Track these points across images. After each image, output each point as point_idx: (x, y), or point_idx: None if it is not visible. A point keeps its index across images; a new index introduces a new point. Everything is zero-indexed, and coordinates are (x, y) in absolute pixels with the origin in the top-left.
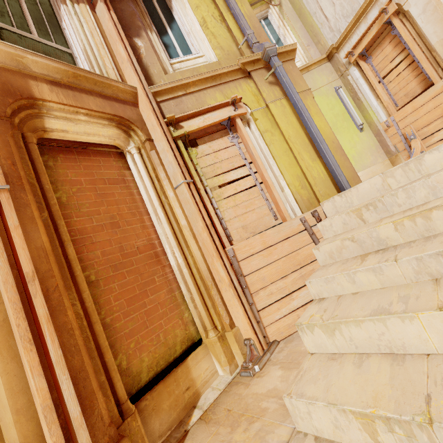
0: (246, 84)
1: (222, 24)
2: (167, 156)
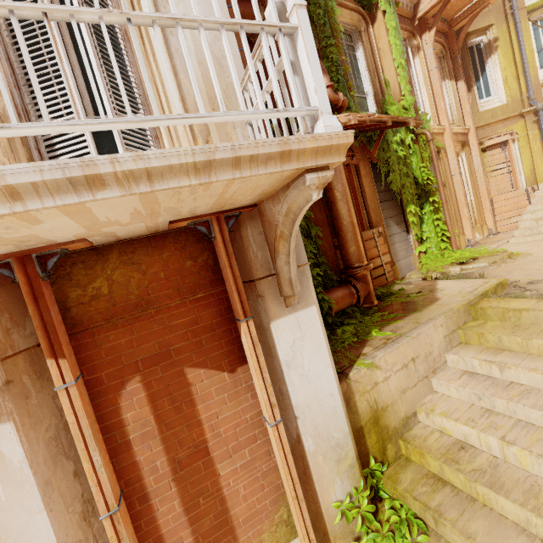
0: (519, 121)
1: (516, 80)
2: (476, 158)
